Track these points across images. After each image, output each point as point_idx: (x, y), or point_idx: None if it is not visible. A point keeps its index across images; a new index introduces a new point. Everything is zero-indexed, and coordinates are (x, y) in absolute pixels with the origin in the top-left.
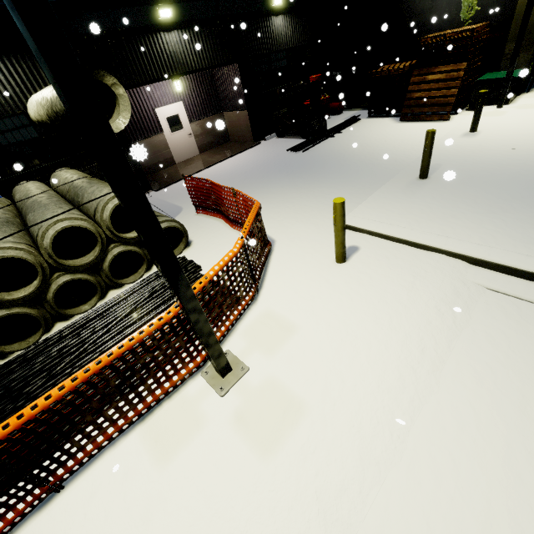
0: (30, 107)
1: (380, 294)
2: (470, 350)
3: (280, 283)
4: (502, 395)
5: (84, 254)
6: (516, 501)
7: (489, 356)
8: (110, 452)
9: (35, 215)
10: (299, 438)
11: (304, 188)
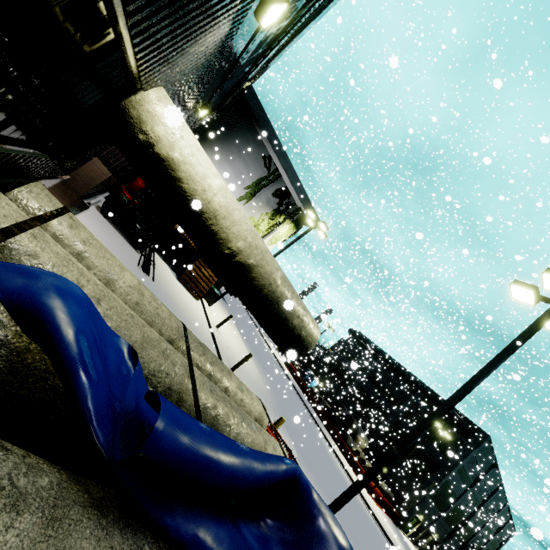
0: (180, 140)
1: None
2: None
3: None
4: None
5: None
6: None
7: None
8: None
9: (255, 437)
10: None
11: None
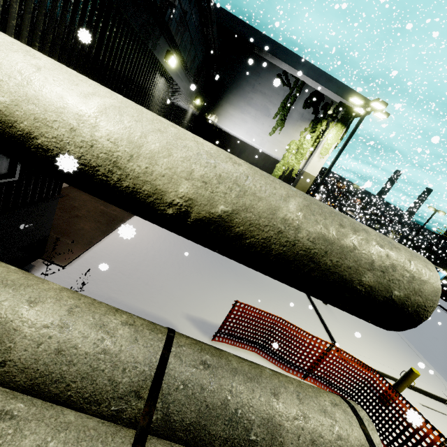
0: None
1: None
2: None
3: None
4: None
5: None
6: None
7: None
8: None
9: None
10: None
11: (270, 300)
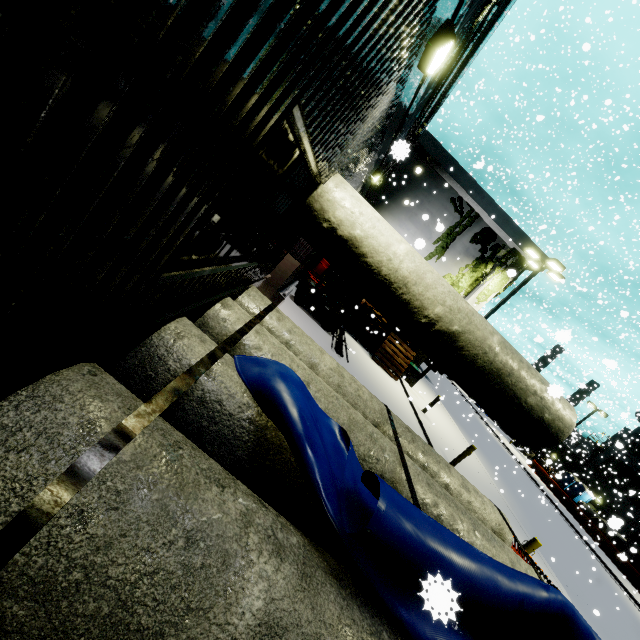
0: (360, 217)
1: None
2: None
3: None
4: None
5: None
6: None
7: None
8: None
9: (496, 554)
10: None
11: None
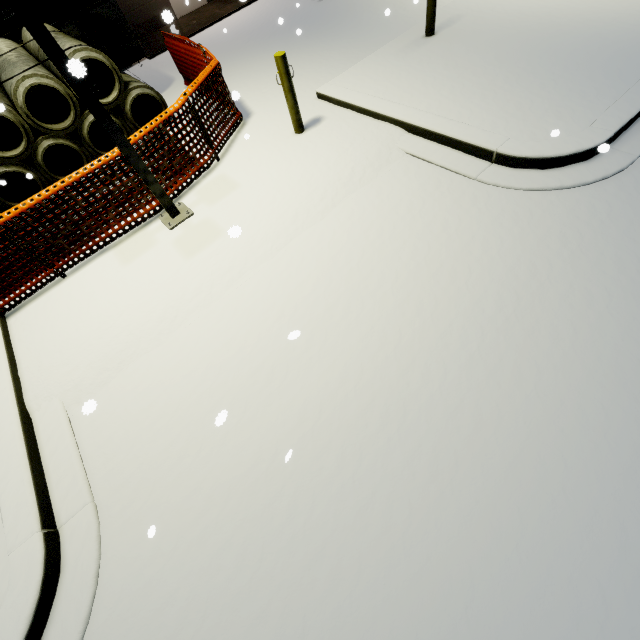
0: None
1: (315, 159)
2: (359, 198)
3: (240, 152)
4: (359, 224)
5: (63, 120)
6: (325, 273)
7: (369, 202)
8: (94, 260)
9: (6, 74)
10: (211, 248)
11: (305, 52)
